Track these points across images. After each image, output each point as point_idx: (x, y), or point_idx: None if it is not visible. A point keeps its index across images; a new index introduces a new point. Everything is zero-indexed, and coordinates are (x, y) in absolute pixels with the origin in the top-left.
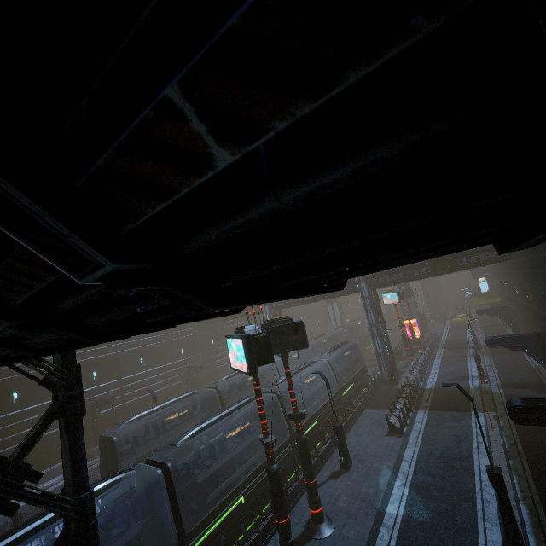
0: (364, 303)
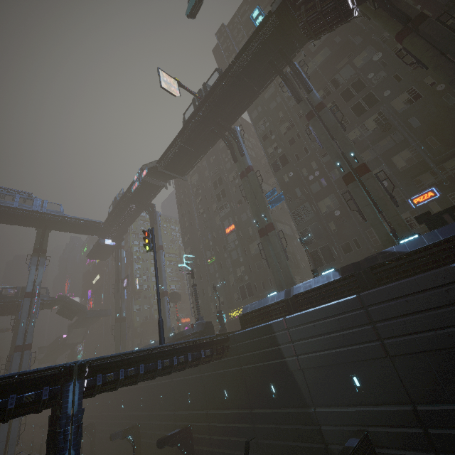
0: None
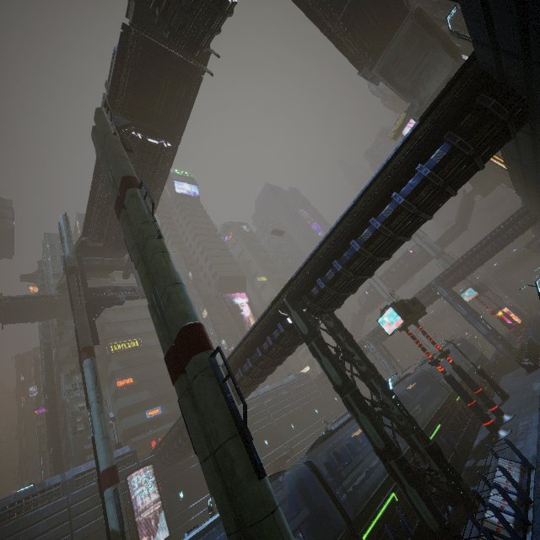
0: (448, 301)
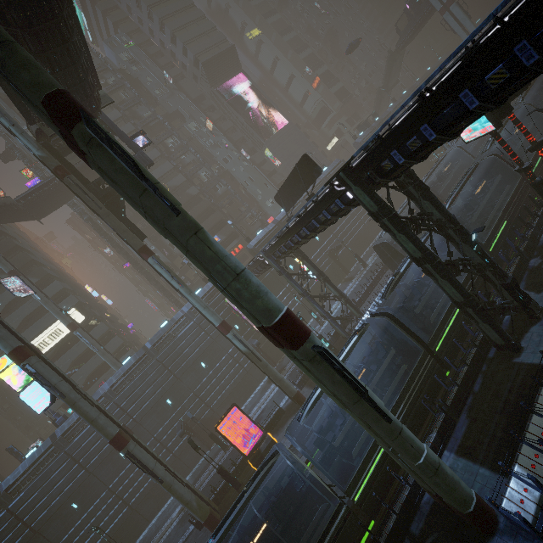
0: None
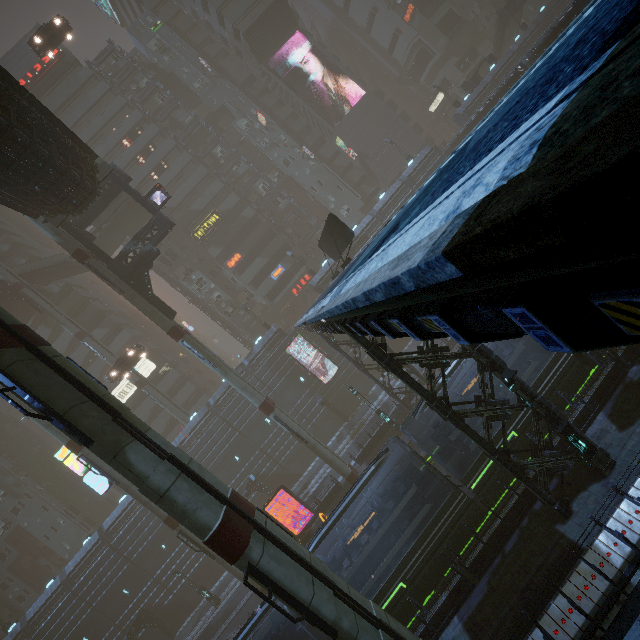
0: None
